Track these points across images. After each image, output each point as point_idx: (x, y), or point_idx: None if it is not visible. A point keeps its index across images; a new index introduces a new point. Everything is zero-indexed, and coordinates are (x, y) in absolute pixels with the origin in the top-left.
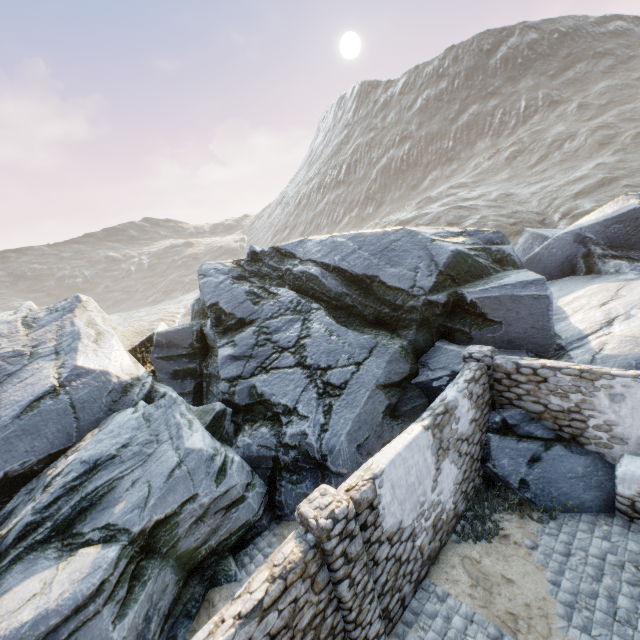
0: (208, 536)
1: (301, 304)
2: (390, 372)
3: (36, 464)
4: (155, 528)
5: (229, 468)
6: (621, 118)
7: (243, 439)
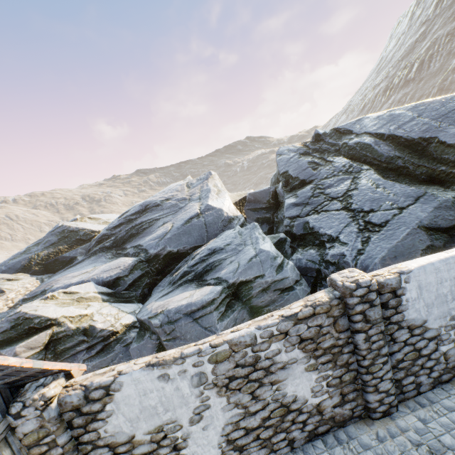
0: (268, 303)
1: (352, 167)
2: (436, 217)
3: (189, 249)
4: (240, 285)
5: (285, 266)
6: None
7: (296, 255)
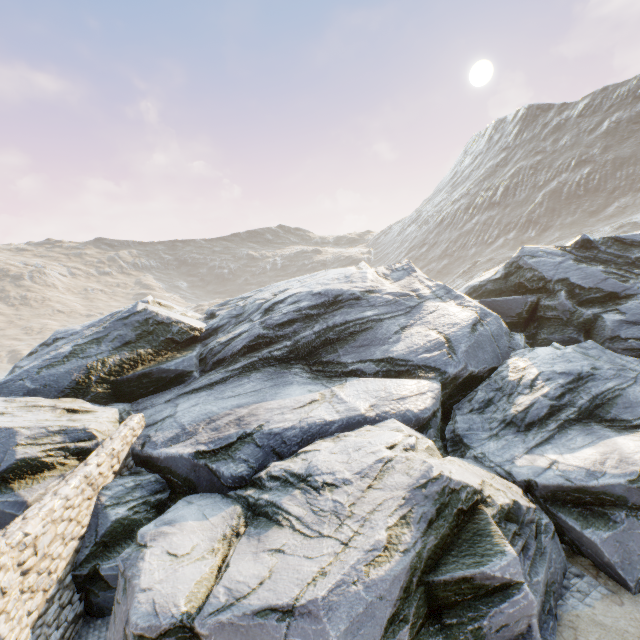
0: None
1: None
2: None
3: (485, 372)
4: None
5: None
6: None
7: None
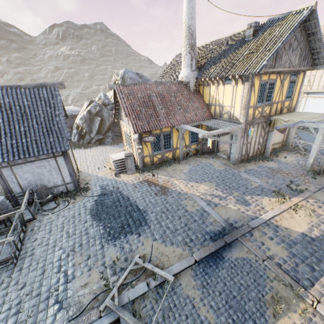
0: None
1: None
2: None
3: None
4: None
5: None
6: (26, 71)
7: None
